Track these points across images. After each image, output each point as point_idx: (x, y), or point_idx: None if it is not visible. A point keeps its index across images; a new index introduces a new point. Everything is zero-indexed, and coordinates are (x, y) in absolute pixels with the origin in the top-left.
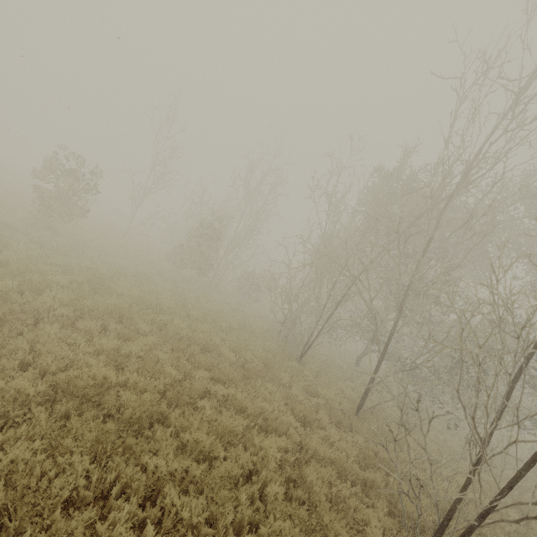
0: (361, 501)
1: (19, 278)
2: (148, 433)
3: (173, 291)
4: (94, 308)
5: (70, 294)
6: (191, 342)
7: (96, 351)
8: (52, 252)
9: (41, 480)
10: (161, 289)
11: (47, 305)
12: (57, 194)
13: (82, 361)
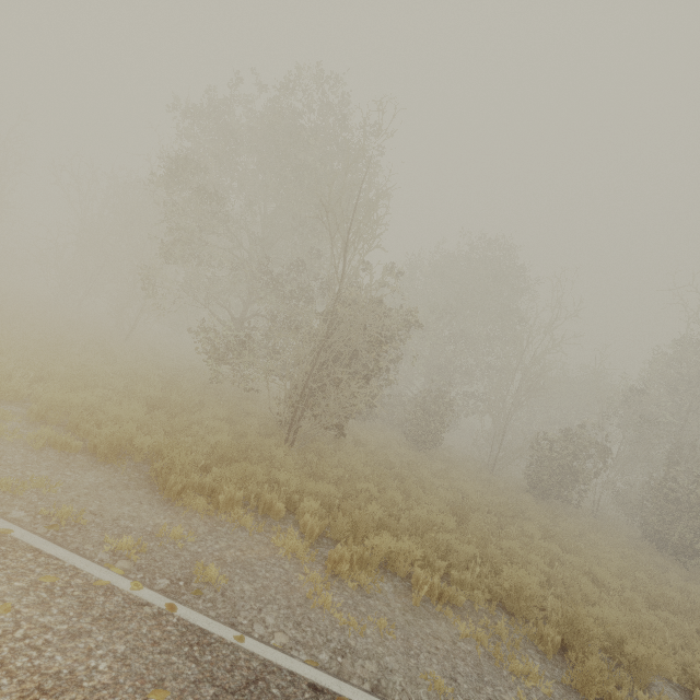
0: None
1: None
2: None
3: None
4: None
5: None
6: None
7: None
8: None
9: None
10: None
11: None
12: None
13: None
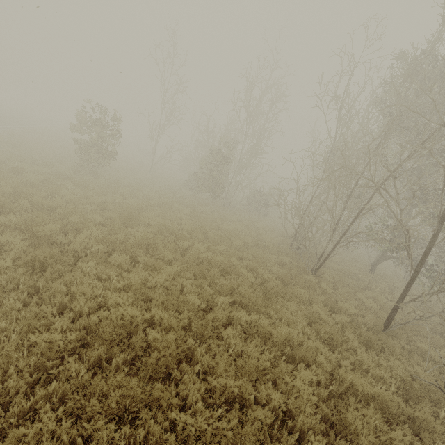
0: (411, 443)
1: (64, 221)
2: (176, 373)
3: (192, 215)
4: (125, 241)
5: (104, 231)
6: (211, 265)
7: (125, 286)
8: (91, 193)
9: (73, 442)
10: (182, 215)
11: (84, 244)
12: (91, 142)
13: (111, 300)
